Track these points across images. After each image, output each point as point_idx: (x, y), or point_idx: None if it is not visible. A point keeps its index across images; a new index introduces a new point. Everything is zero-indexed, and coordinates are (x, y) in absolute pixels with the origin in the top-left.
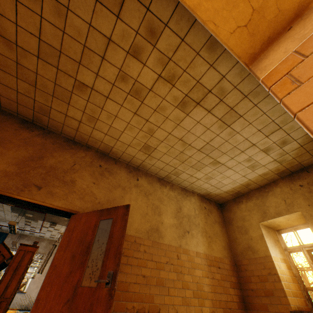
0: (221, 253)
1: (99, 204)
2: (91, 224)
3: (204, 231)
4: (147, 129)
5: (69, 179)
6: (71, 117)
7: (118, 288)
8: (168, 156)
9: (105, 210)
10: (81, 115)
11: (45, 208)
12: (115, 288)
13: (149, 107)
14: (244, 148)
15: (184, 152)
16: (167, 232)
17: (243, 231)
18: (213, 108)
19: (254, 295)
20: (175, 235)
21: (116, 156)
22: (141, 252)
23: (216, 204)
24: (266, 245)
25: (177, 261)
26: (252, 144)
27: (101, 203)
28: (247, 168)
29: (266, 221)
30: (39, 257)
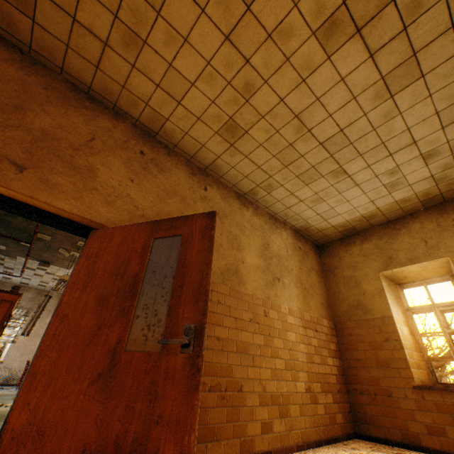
0: (318, 311)
1: (142, 219)
2: (136, 245)
3: (299, 281)
4: (242, 85)
5: (84, 164)
6: (85, 28)
7: None
8: (264, 151)
9: (163, 222)
10: (109, 24)
11: (35, 210)
12: (202, 354)
13: (260, 25)
14: (396, 148)
15: (294, 145)
16: (251, 277)
17: (352, 283)
18: (383, 47)
19: (360, 366)
20: (261, 282)
21: (170, 140)
22: (214, 303)
23: (313, 245)
24: (387, 302)
25: (264, 319)
26: (412, 141)
27: (146, 218)
28: (383, 188)
29: (391, 270)
30: (23, 313)
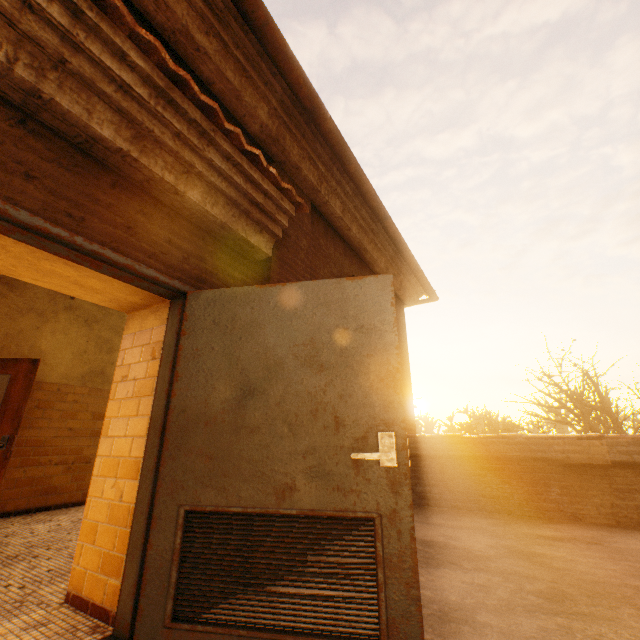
0: None
1: None
2: None
3: None
4: None
5: None
6: None
7: (27, 444)
8: None
9: None
10: None
11: None
12: (12, 450)
13: None
14: None
15: None
16: None
17: None
18: None
19: None
20: None
21: None
22: (70, 403)
23: None
24: None
25: None
26: None
27: None
28: None
29: None
30: None
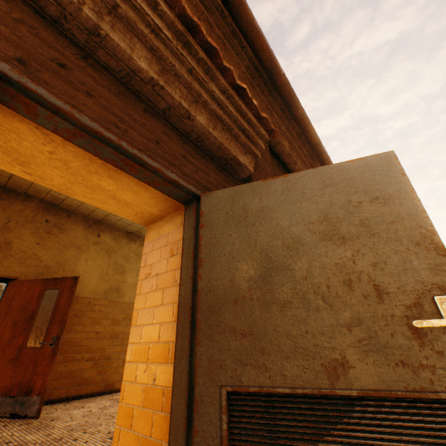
0: None
1: (45, 268)
2: (35, 293)
3: None
4: None
5: (3, 241)
6: None
7: (67, 344)
8: None
9: (51, 280)
10: None
11: None
12: (59, 347)
13: None
14: None
15: None
16: (130, 291)
17: None
18: None
19: None
20: None
21: (69, 208)
22: (96, 312)
23: None
24: None
25: None
26: None
27: (48, 266)
28: None
29: None
30: None
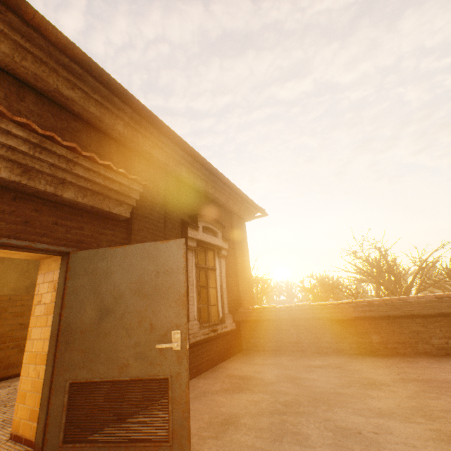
0: None
1: None
2: None
3: None
4: None
5: None
6: None
7: None
8: None
9: None
10: None
11: None
12: None
13: None
14: None
15: None
16: None
17: None
18: None
19: None
20: None
21: None
22: (19, 307)
23: None
24: None
25: None
26: None
27: None
28: None
29: None
30: None
